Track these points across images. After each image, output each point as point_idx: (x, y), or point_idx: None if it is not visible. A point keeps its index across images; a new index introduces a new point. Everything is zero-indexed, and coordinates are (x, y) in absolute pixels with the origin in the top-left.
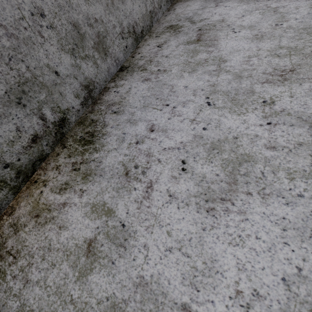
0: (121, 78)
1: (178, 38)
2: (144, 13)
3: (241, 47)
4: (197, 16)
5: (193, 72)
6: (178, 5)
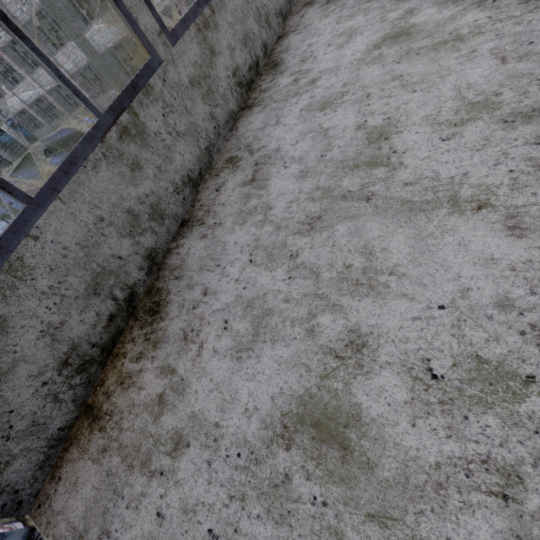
0: (281, 41)
1: (314, 8)
2: None
3: None
4: None
5: (327, 17)
6: None
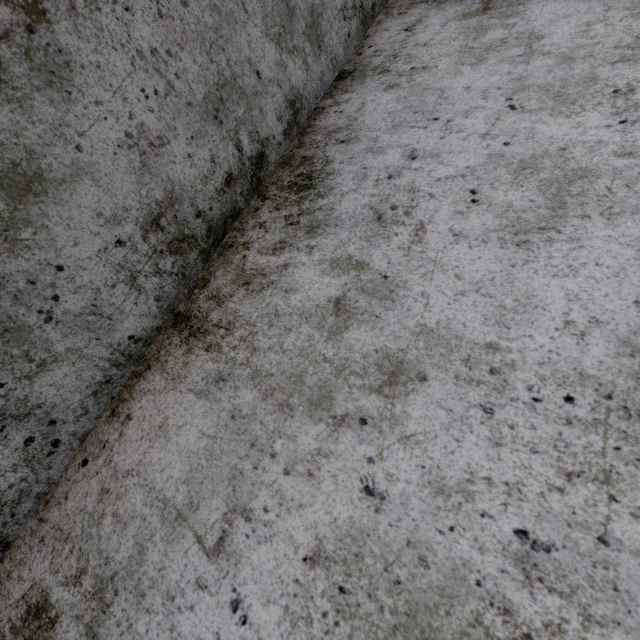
0: (343, 91)
1: (445, 11)
2: None
3: (572, 9)
4: None
5: (480, 63)
6: None
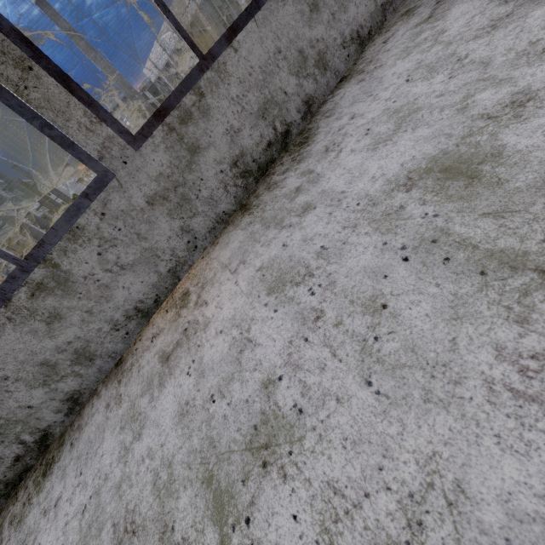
0: (107, 382)
1: (167, 335)
2: (155, 281)
3: (164, 418)
4: (209, 286)
5: (121, 431)
6: (225, 234)
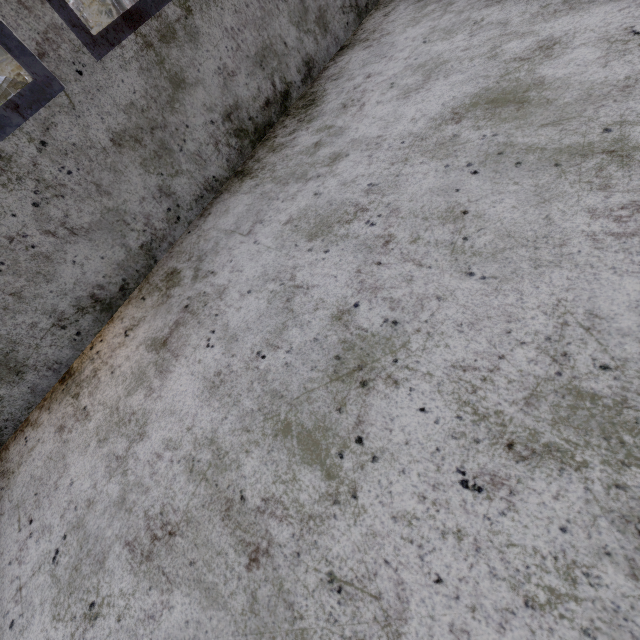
0: (49, 404)
1: (154, 321)
2: (121, 259)
3: (182, 402)
4: (211, 256)
5: (101, 444)
6: (219, 203)
